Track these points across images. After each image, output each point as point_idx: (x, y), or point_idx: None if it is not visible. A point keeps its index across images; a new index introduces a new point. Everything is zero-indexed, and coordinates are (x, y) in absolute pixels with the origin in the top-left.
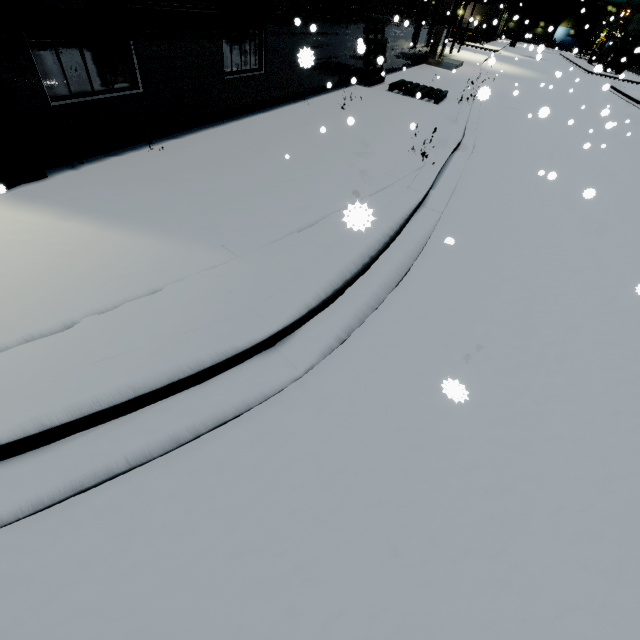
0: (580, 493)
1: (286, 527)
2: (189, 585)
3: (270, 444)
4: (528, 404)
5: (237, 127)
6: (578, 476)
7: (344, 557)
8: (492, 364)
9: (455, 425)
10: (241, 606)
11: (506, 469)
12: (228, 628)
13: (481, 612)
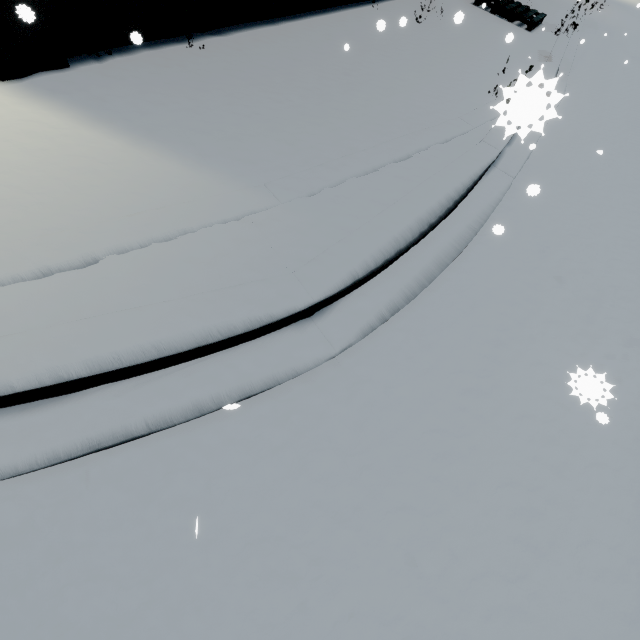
0: (613, 529)
1: (305, 519)
2: (203, 564)
3: (296, 426)
4: (575, 423)
5: (291, 29)
6: (614, 510)
7: (361, 559)
8: (543, 371)
9: (493, 435)
10: (254, 593)
11: (540, 491)
12: (239, 613)
13: (492, 636)
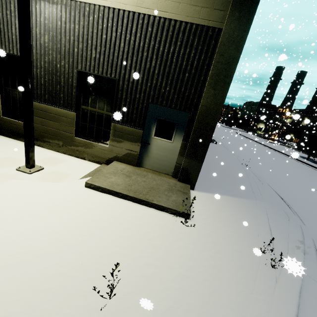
0: None
1: None
2: None
3: None
4: None
5: None
6: None
7: None
8: None
9: None
10: None
11: None
12: None
13: None
